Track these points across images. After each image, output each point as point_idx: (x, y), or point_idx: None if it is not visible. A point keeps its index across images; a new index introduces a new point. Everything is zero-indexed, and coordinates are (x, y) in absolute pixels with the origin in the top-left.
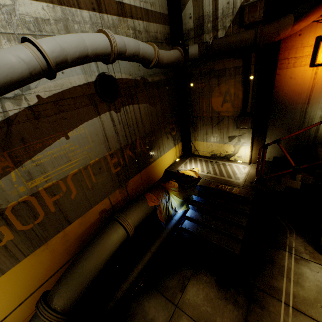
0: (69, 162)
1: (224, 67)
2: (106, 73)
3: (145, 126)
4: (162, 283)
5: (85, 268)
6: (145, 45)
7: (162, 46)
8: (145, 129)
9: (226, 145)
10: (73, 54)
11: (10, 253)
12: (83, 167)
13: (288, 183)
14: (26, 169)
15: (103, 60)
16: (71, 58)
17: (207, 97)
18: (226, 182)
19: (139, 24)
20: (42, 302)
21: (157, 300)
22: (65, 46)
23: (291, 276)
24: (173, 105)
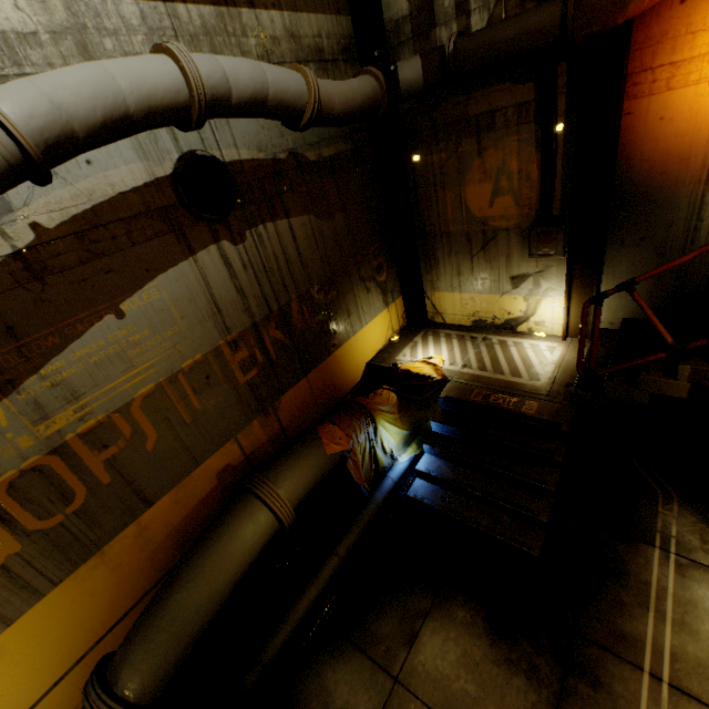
0: (132, 371)
1: (490, 108)
2: (199, 151)
3: (309, 269)
4: (364, 627)
5: (185, 605)
6: (280, 71)
7: (337, 68)
8: (310, 274)
9: (507, 297)
10: (88, 116)
11: (18, 581)
12: (166, 379)
13: (658, 386)
14: (30, 397)
15: (176, 123)
16: (85, 126)
17: (453, 186)
18: (508, 388)
19: (271, 20)
20: (95, 683)
21: (354, 665)
22: (63, 97)
23: (667, 608)
24: (375, 211)
